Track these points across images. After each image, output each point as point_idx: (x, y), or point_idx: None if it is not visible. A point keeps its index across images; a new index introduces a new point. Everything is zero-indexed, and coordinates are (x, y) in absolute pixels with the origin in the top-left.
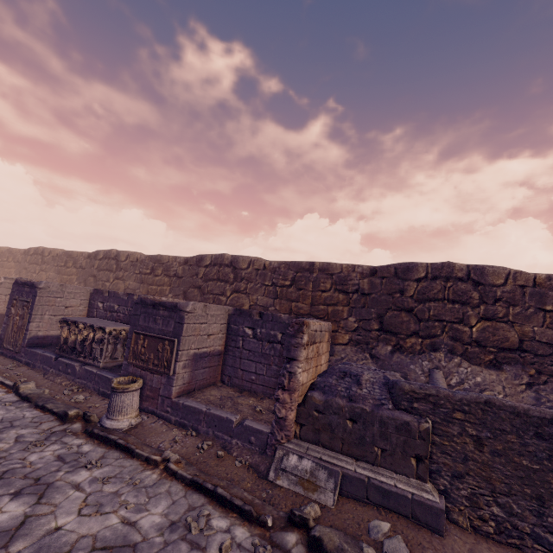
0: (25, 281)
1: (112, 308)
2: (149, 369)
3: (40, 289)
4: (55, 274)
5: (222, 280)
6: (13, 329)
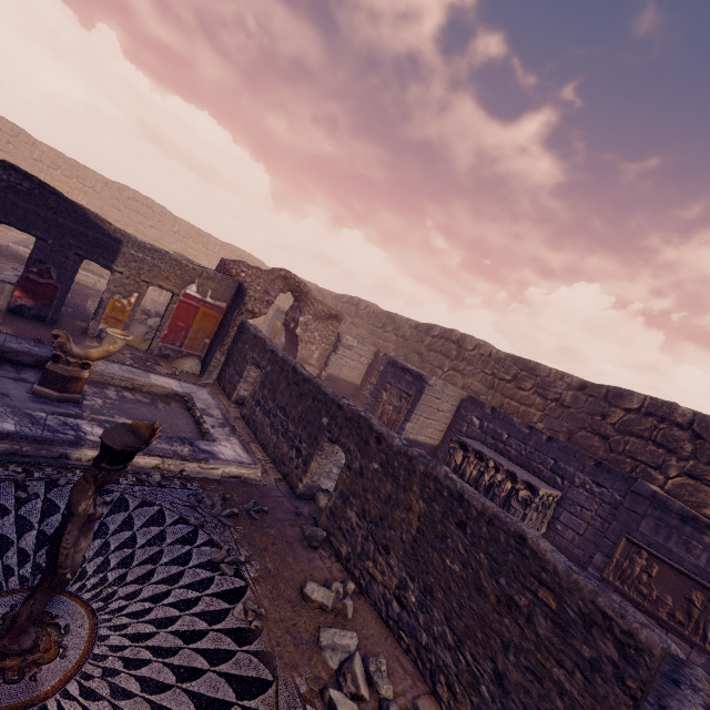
0: (405, 365)
1: (498, 434)
2: (659, 618)
3: (428, 386)
4: (367, 333)
5: (660, 444)
6: (382, 418)
